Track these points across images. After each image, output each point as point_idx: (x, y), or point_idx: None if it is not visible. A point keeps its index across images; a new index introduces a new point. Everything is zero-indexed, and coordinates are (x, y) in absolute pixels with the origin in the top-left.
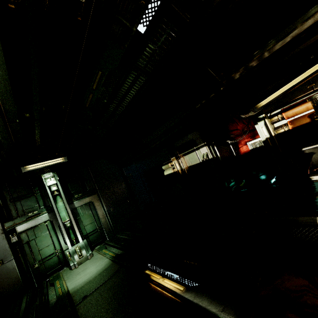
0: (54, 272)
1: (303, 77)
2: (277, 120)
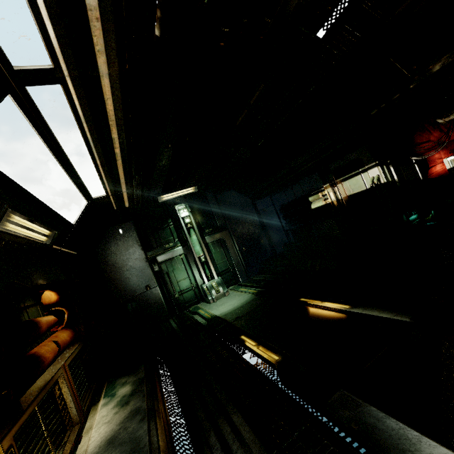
0: (192, 305)
1: None
2: None
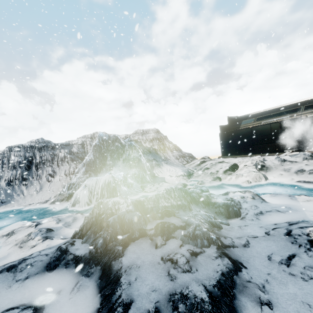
0: None
1: None
2: None
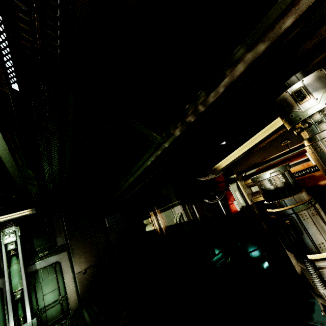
0: None
1: (264, 134)
2: (252, 183)
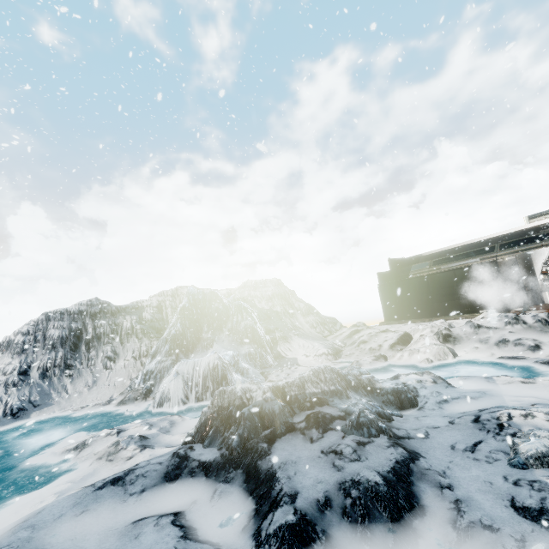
0: None
1: None
2: None
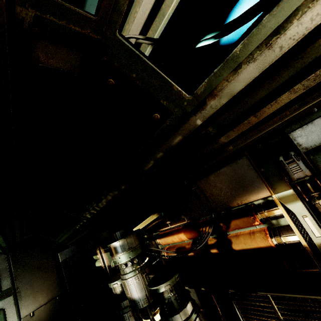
0: None
1: (147, 222)
2: (157, 243)
